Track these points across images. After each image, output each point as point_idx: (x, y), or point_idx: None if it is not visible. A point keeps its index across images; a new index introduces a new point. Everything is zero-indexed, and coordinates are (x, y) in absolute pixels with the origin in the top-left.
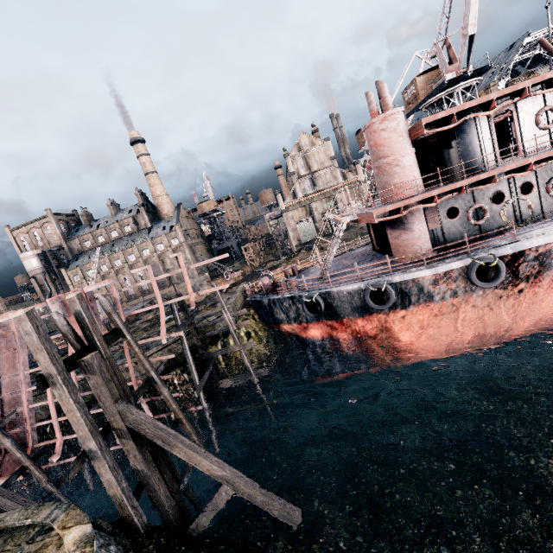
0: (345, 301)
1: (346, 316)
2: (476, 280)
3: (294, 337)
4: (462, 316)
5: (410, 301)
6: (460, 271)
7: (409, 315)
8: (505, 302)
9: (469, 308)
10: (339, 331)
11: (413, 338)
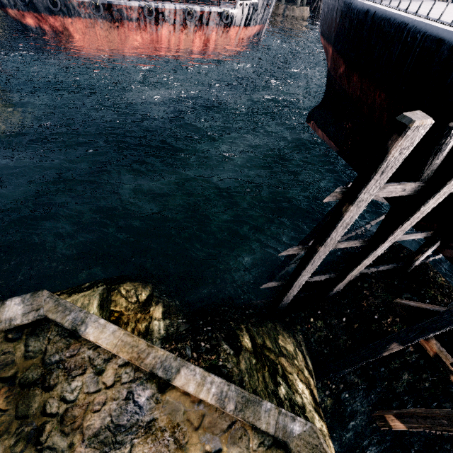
0: (39, 2)
1: (43, 12)
2: (92, 10)
3: (19, 23)
4: (98, 33)
5: (72, 14)
6: (88, 4)
7: (74, 23)
8: (114, 31)
9: (100, 29)
10: (43, 23)
11: (82, 40)
